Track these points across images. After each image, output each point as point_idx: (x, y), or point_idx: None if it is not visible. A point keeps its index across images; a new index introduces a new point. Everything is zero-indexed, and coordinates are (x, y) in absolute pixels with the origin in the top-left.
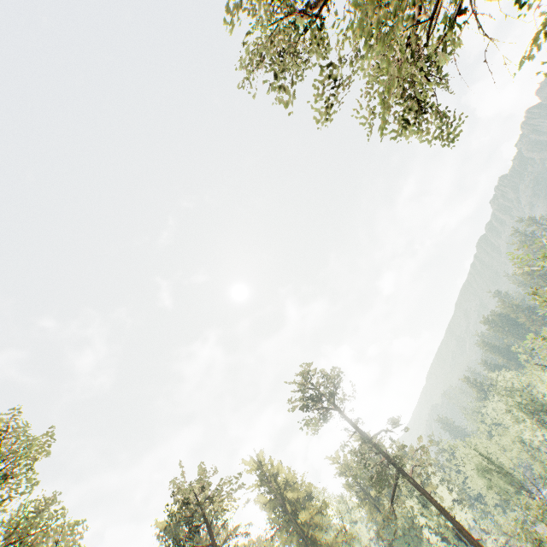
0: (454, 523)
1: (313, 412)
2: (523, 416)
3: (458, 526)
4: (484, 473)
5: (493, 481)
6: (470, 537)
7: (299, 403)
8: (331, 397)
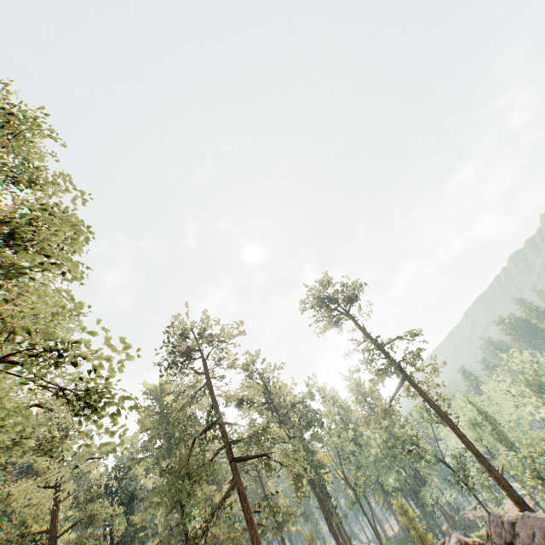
0: (455, 429)
1: (327, 309)
2: (529, 393)
3: (460, 432)
4: (475, 427)
5: (483, 436)
6: (470, 444)
7: (312, 304)
8: (349, 300)
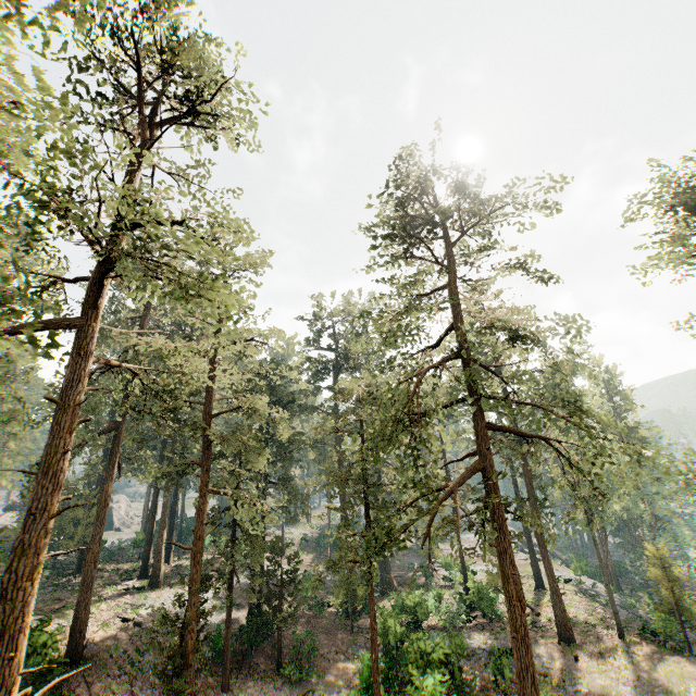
0: None
1: None
2: None
3: None
4: None
5: None
6: None
7: (658, 208)
8: None
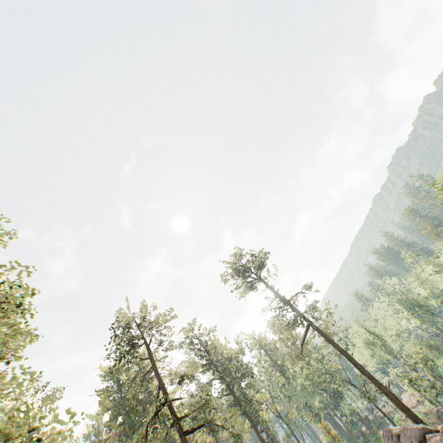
0: (351, 360)
1: (242, 278)
2: (402, 309)
3: (355, 362)
4: (369, 346)
5: (376, 351)
6: (363, 370)
7: (231, 275)
8: (258, 268)
